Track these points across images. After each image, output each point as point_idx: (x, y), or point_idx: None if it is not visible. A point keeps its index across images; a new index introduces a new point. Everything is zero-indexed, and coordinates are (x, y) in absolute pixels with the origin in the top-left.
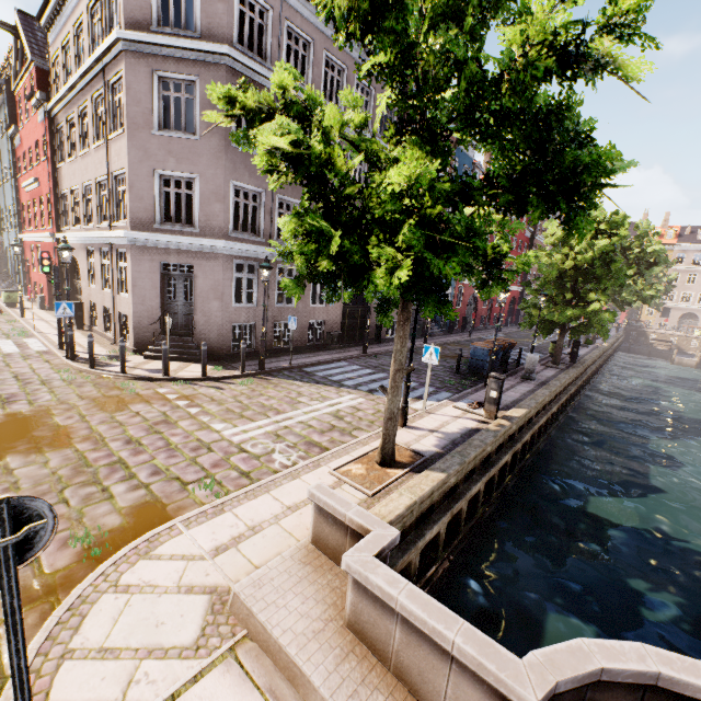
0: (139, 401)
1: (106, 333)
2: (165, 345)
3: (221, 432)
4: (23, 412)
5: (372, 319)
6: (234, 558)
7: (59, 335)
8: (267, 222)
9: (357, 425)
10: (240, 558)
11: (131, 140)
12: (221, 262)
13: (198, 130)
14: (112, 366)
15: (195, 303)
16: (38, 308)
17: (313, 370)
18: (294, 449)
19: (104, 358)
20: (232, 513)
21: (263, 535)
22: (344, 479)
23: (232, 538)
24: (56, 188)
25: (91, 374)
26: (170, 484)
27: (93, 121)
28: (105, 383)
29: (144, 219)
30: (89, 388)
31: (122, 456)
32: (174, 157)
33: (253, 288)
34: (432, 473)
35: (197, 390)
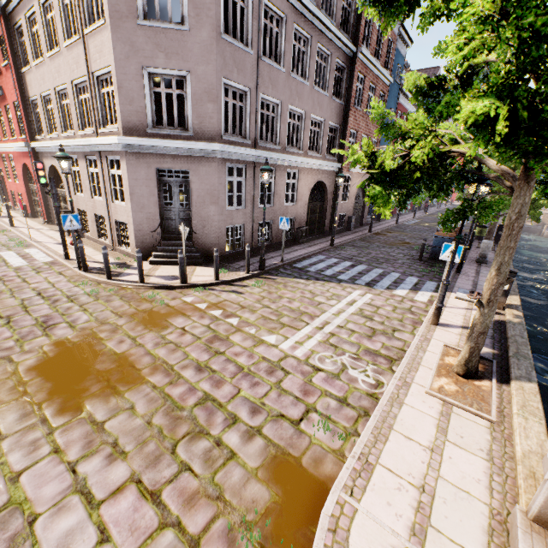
0: (175, 314)
1: (101, 239)
2: (181, 254)
3: (278, 346)
4: (70, 339)
5: (328, 213)
6: (444, 546)
7: (63, 246)
8: (252, 124)
9: (392, 325)
10: (450, 545)
11: (115, 32)
12: (216, 166)
13: (186, 19)
14: (126, 275)
15: (192, 209)
16: (21, 216)
17: (303, 266)
18: (361, 362)
19: (114, 267)
20: (382, 466)
21: (442, 499)
22: (451, 401)
23: (415, 510)
24: (23, 96)
25: (110, 285)
26: (280, 426)
27: (60, 14)
28: (130, 295)
29: (136, 123)
30: (118, 302)
31: (204, 389)
32: (163, 51)
33: (241, 191)
34: (523, 384)
35: (220, 296)
